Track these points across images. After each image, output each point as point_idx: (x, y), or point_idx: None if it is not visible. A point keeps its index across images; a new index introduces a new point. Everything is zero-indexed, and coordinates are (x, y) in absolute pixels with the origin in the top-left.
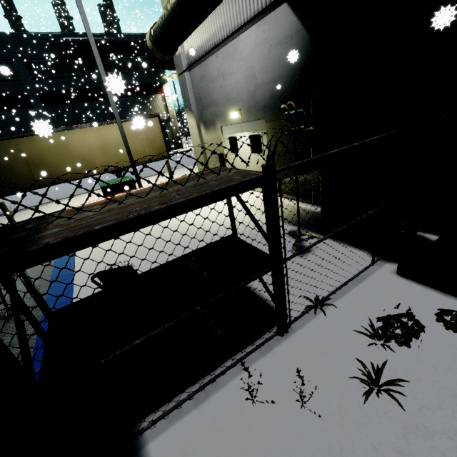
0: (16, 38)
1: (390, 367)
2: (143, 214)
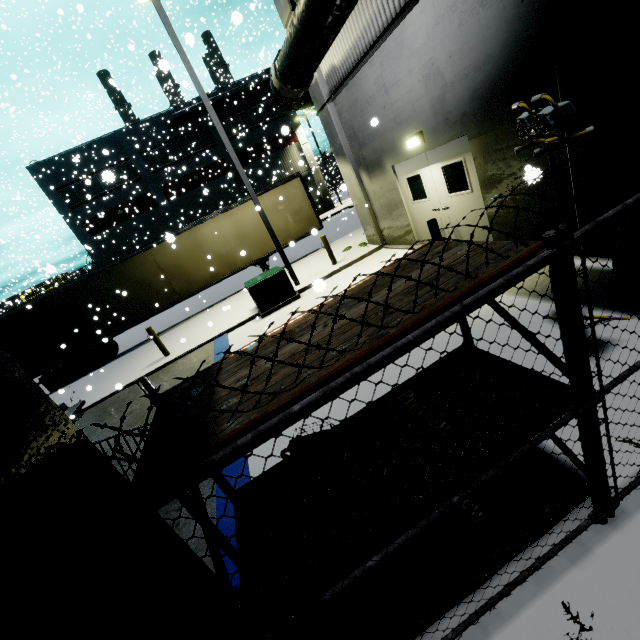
0: (130, 131)
1: None
2: (358, 372)
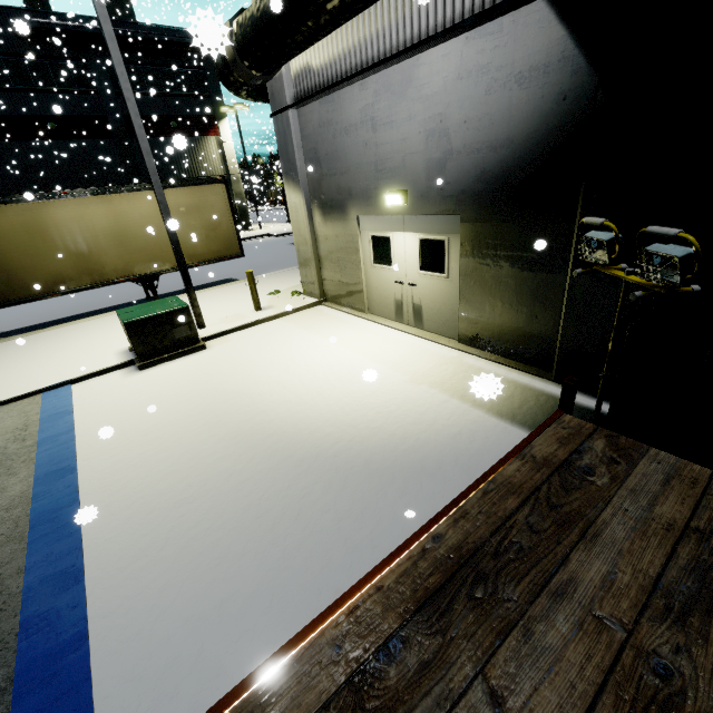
0: None
1: None
2: None
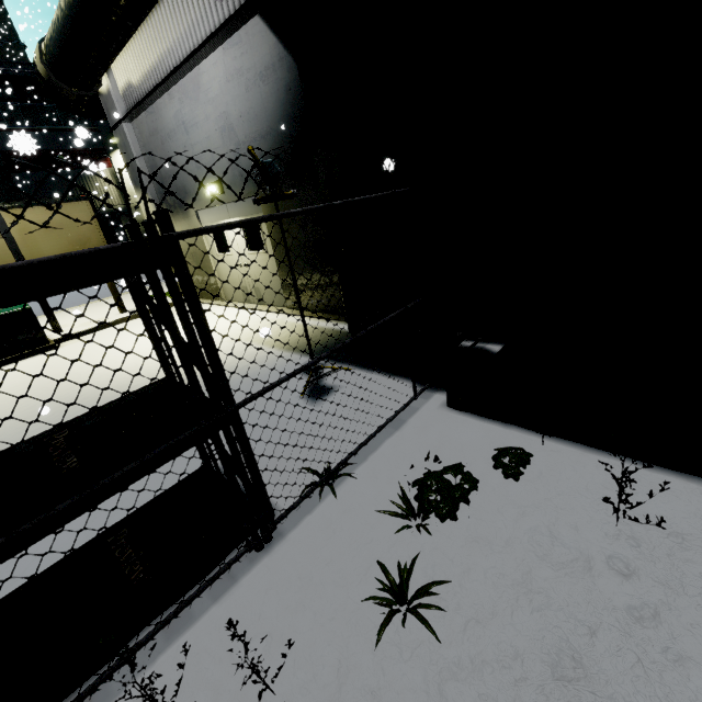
0: None
1: (427, 562)
2: None
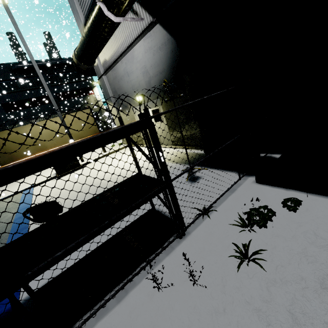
0: None
1: (255, 244)
2: (47, 153)
